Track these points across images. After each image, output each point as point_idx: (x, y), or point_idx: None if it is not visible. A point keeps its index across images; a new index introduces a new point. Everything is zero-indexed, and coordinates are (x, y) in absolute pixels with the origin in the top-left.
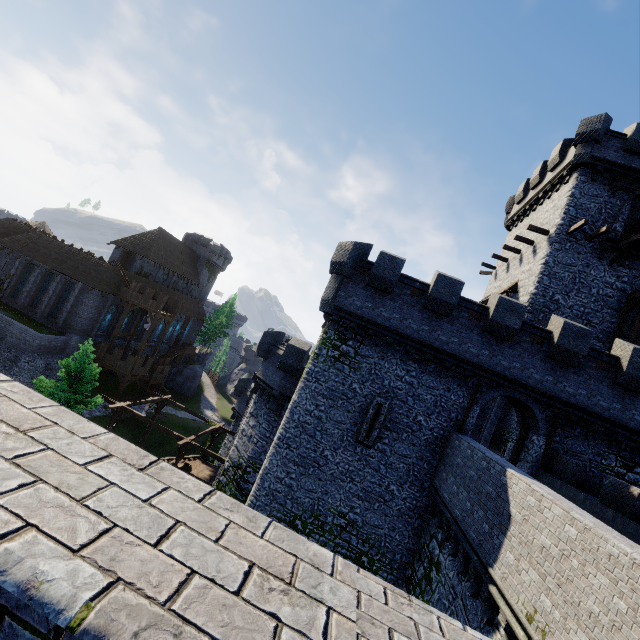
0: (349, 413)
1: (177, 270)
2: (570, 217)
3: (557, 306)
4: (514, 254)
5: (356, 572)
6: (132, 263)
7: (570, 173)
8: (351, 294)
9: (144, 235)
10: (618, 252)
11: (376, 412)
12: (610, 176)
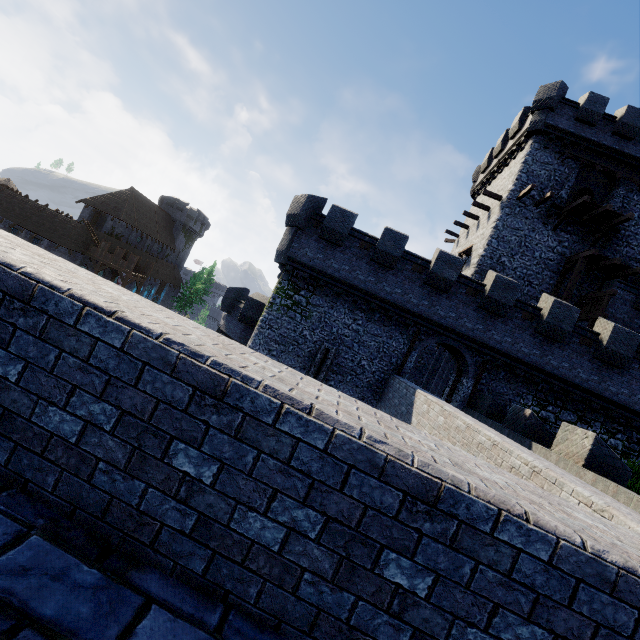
0: (299, 358)
1: (151, 233)
2: (521, 183)
3: (503, 268)
4: (474, 221)
5: (112, 283)
6: (103, 223)
7: (526, 140)
8: (304, 246)
9: (115, 195)
10: (561, 218)
11: (324, 357)
12: (561, 144)
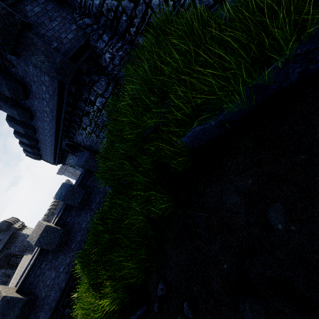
0: None
1: None
2: None
3: None
4: None
5: None
6: None
7: None
8: (47, 160)
9: None
10: None
11: None
12: None
